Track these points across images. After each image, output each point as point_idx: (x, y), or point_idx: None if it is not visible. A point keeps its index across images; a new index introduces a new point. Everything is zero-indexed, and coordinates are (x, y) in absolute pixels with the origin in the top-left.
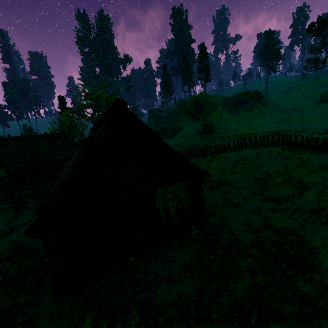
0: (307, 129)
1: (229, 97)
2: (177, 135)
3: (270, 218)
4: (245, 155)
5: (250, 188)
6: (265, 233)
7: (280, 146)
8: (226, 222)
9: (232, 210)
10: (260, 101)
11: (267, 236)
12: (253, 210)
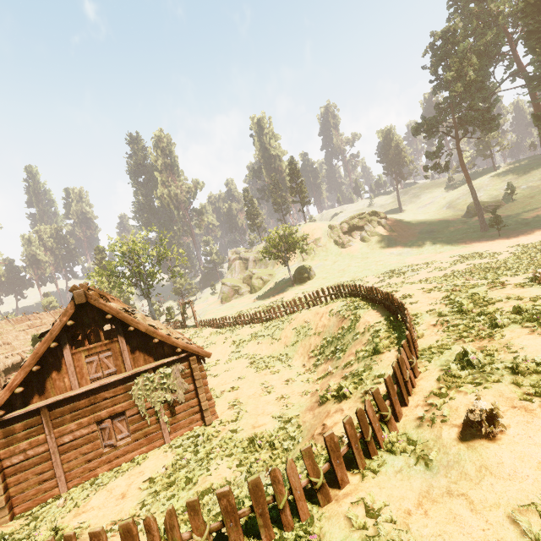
0: (432, 262)
1: (338, 223)
2: (266, 286)
3: (294, 404)
4: (312, 315)
5: (305, 363)
6: (271, 425)
7: (347, 300)
8: (240, 416)
9: (259, 399)
10: (381, 225)
11: (270, 428)
12: (283, 396)
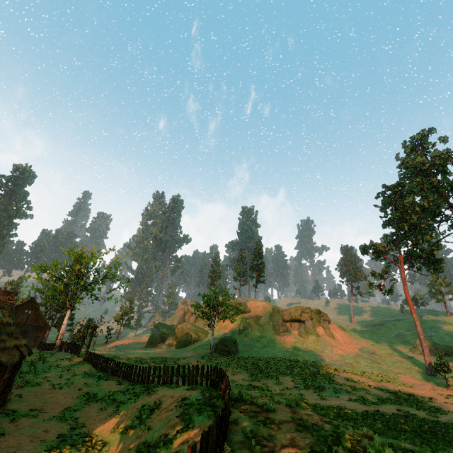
0: (359, 388)
1: (282, 309)
2: (191, 345)
3: None
4: (168, 396)
5: None
6: None
7: (208, 392)
8: None
9: None
10: (322, 326)
11: None
12: None
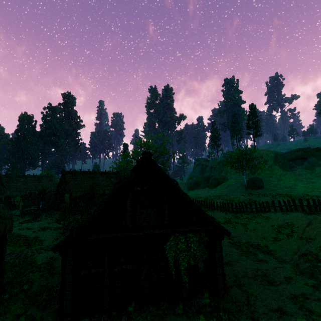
0: None
1: (283, 152)
2: (220, 186)
3: (318, 314)
4: (293, 219)
5: (297, 264)
6: None
7: None
8: (251, 301)
9: (264, 288)
10: None
11: None
12: (295, 296)
